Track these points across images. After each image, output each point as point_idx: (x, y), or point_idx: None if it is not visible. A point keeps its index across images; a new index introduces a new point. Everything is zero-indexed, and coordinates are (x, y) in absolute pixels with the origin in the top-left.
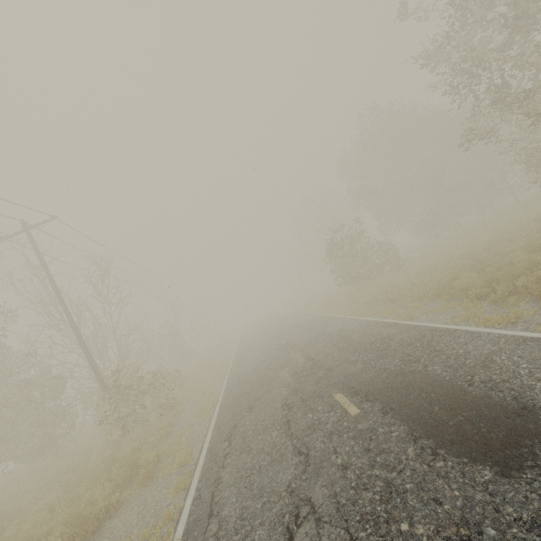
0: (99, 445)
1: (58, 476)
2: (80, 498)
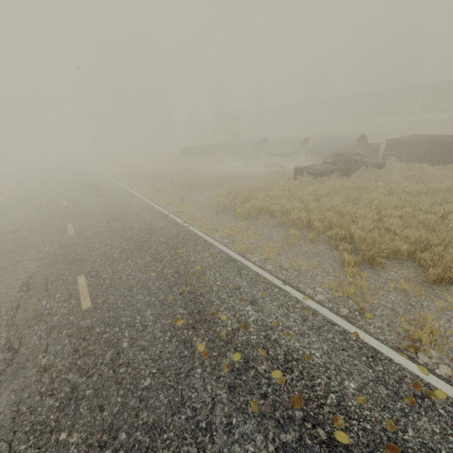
0: None
1: None
2: None
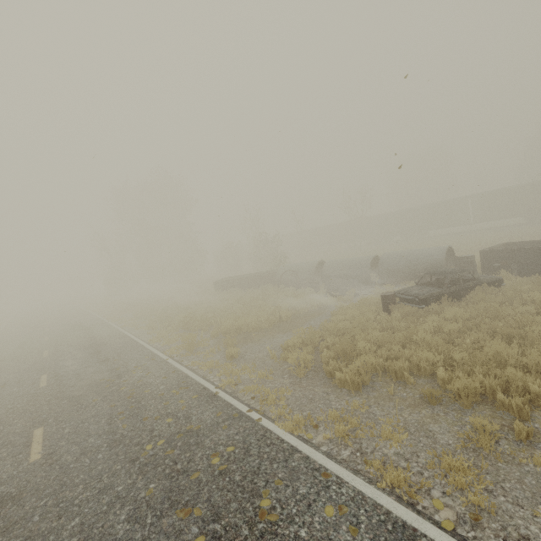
0: None
1: None
2: None
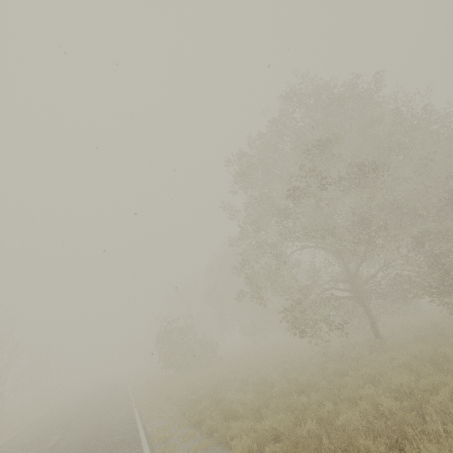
0: None
1: None
2: None
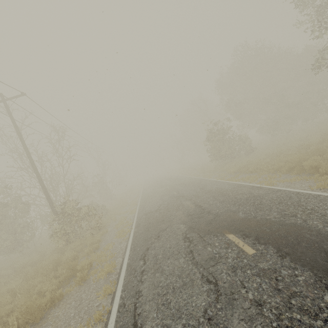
0: (50, 249)
1: (22, 268)
2: (34, 287)
